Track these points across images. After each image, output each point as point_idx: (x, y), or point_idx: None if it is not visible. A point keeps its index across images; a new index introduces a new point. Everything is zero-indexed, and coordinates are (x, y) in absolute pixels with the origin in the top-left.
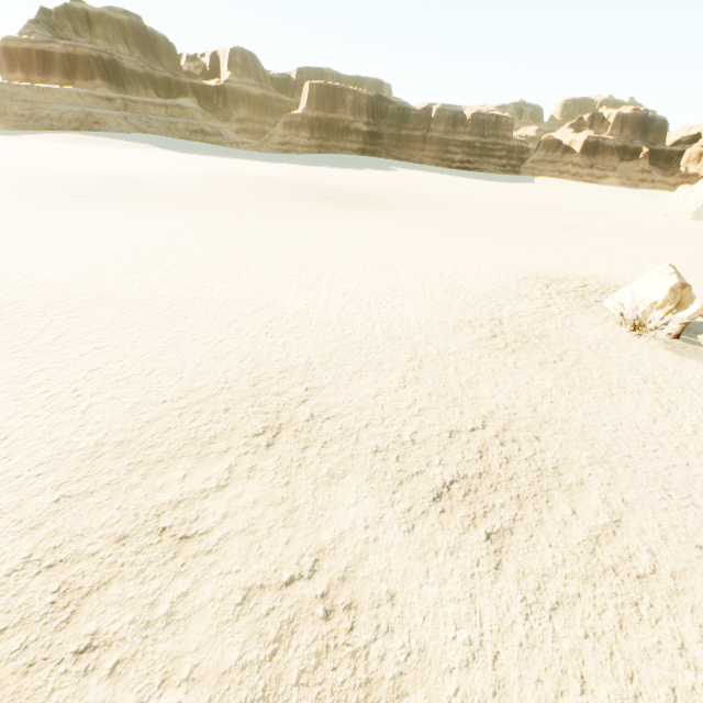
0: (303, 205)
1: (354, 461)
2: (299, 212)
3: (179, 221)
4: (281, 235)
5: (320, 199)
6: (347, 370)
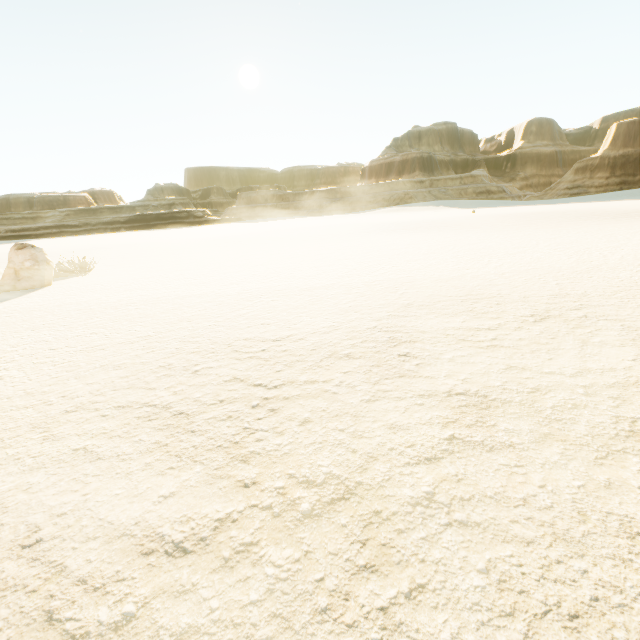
0: (591, 222)
1: (635, 342)
2: (585, 225)
3: (463, 235)
4: (561, 237)
5: (614, 217)
6: (636, 301)
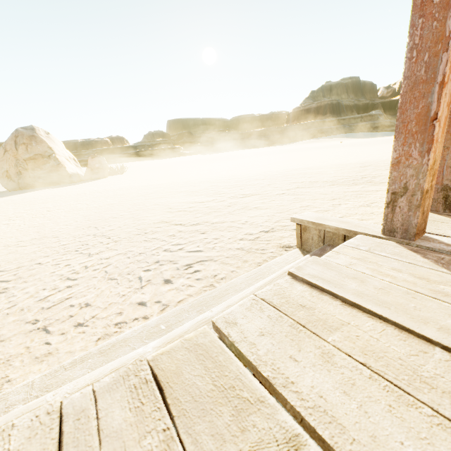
0: None
1: None
2: None
3: (350, 148)
4: None
5: None
6: None
